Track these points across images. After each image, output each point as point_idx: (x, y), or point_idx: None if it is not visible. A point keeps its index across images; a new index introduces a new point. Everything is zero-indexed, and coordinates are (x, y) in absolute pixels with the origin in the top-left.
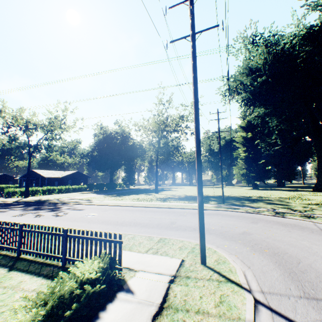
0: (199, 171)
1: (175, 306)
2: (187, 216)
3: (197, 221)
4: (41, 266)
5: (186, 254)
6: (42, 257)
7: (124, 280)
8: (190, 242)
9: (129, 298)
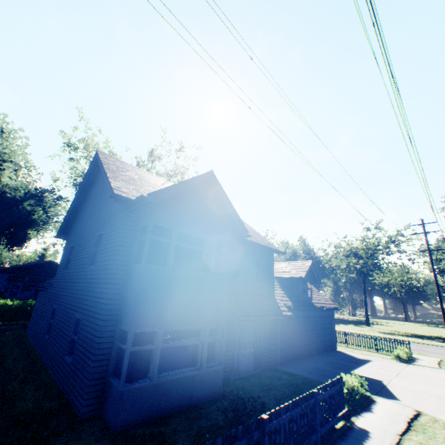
0: (444, 317)
1: (444, 364)
2: (430, 348)
3: (442, 351)
4: (366, 350)
5: (441, 358)
6: (361, 347)
7: (415, 357)
8: (442, 356)
9: (423, 360)
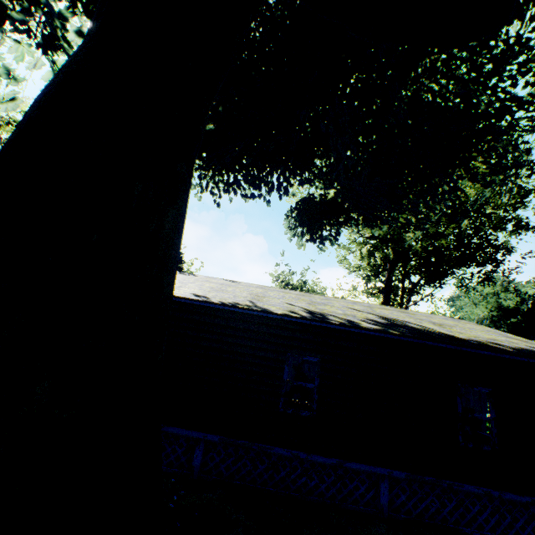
0: None
1: None
2: None
3: None
4: None
5: None
6: None
7: None
8: None
9: None
